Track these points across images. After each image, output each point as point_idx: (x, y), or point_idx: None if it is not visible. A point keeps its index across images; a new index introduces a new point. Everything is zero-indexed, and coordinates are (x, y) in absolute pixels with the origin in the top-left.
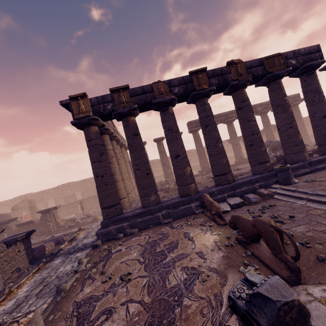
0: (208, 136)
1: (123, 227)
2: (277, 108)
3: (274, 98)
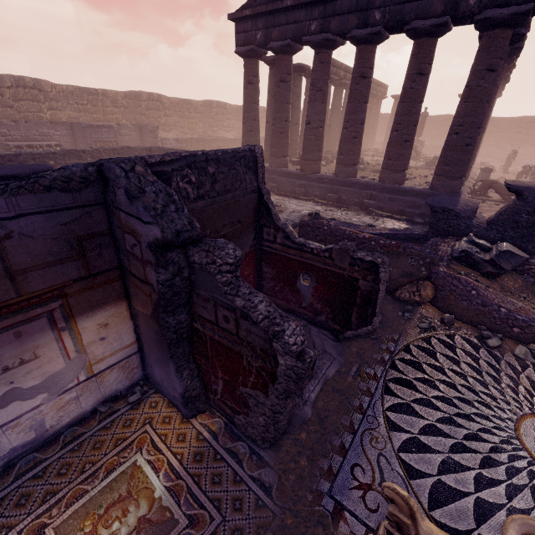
0: None
1: None
2: None
3: None
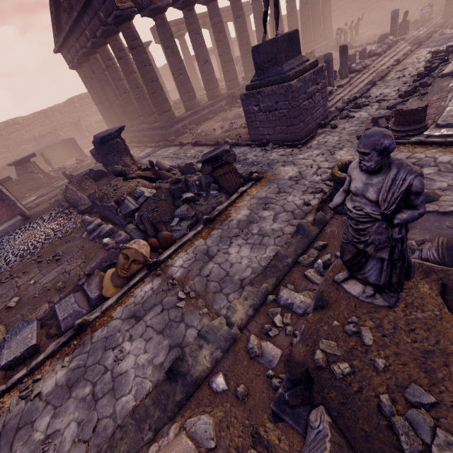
0: (222, 43)
1: (186, 124)
2: (258, 21)
3: (256, 10)
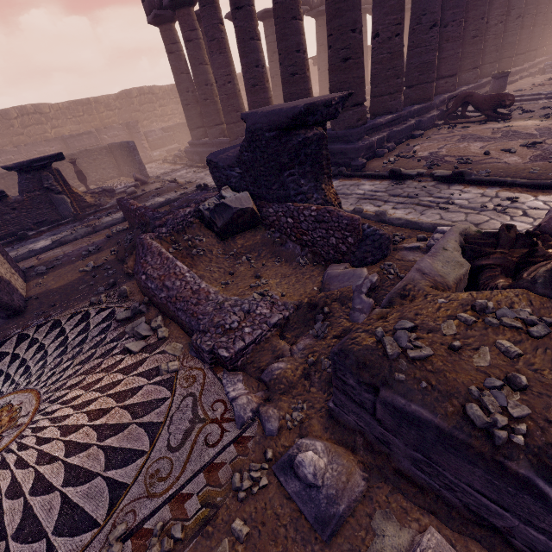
0: (457, 0)
1: (384, 139)
2: None
3: None
